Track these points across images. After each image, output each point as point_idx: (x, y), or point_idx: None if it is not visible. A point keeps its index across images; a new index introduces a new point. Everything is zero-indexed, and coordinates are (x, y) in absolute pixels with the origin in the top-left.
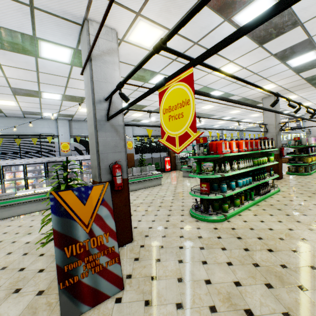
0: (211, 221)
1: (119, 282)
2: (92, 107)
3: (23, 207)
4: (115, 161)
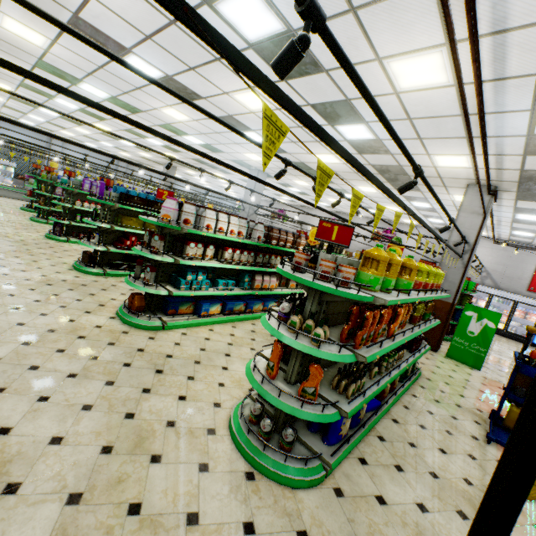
0: (25, 210)
1: None
2: None
3: None
4: None
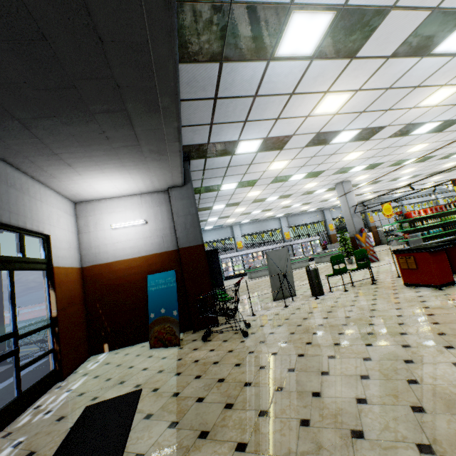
0: None
1: (377, 259)
2: (348, 210)
3: (297, 264)
4: (360, 228)
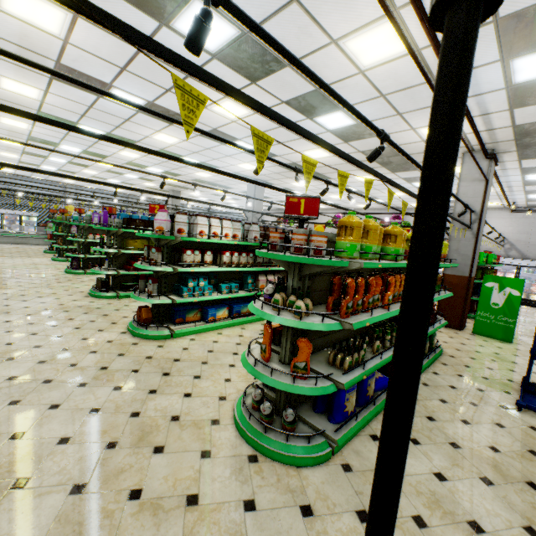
0: (47, 253)
1: None
2: None
3: None
4: None
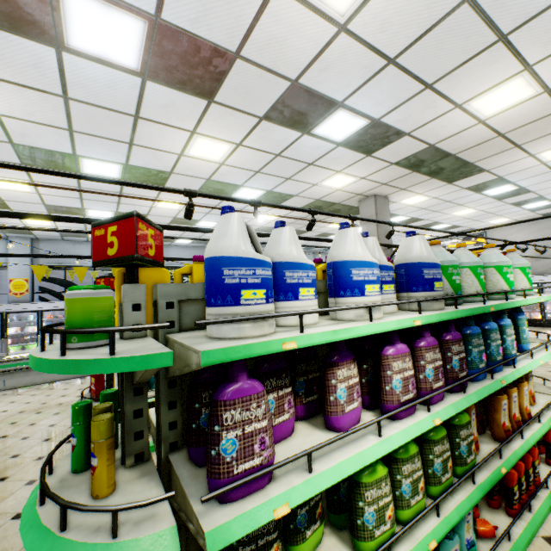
0: None
1: None
2: None
3: None
4: None
